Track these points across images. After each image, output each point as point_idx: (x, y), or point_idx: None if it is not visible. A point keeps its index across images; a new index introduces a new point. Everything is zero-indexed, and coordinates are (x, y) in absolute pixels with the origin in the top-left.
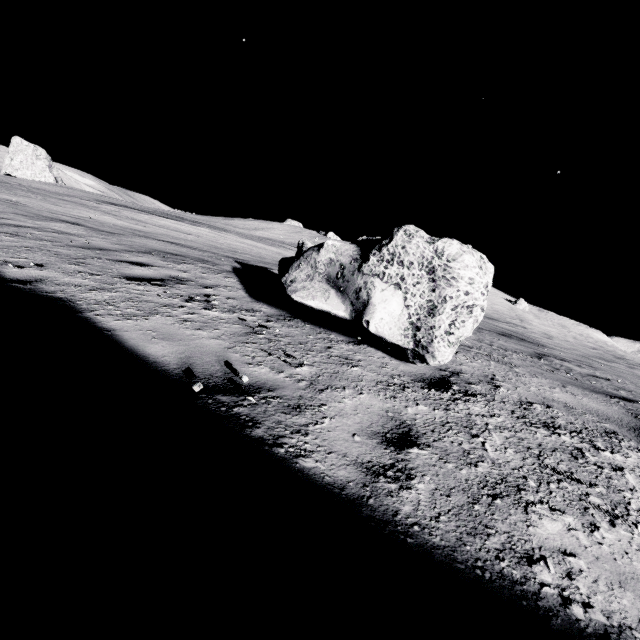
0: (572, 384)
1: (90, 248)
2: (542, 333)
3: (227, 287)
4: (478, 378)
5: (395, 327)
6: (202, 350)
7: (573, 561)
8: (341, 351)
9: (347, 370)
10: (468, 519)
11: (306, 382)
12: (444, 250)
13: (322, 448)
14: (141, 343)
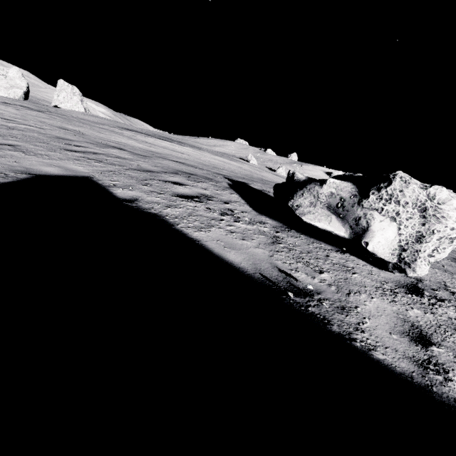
0: None
1: (143, 170)
2: None
3: (236, 202)
4: (436, 285)
5: (387, 248)
6: (257, 258)
7: None
8: (337, 259)
9: (351, 276)
10: None
11: (334, 287)
12: (435, 195)
13: (379, 343)
14: (221, 251)
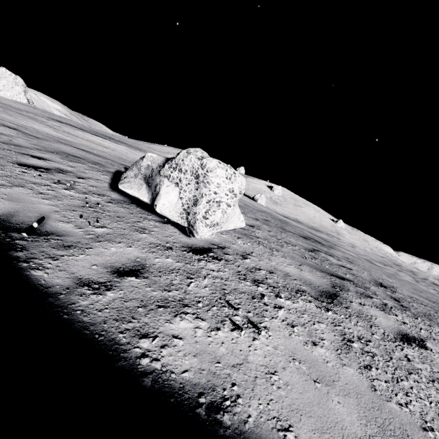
0: (310, 265)
1: (8, 144)
2: (350, 243)
3: (97, 180)
4: (237, 252)
5: (173, 211)
6: (33, 209)
7: (176, 341)
8: (145, 225)
9: (135, 234)
10: (125, 313)
11: (93, 236)
12: (206, 164)
13: (59, 268)
14: None
